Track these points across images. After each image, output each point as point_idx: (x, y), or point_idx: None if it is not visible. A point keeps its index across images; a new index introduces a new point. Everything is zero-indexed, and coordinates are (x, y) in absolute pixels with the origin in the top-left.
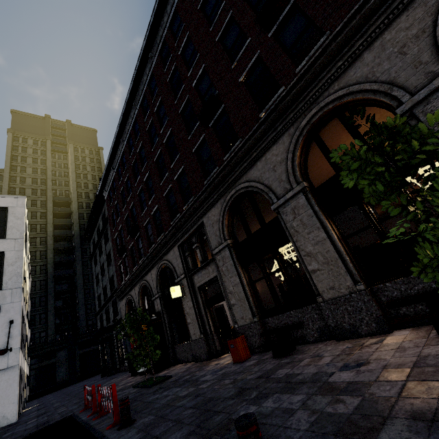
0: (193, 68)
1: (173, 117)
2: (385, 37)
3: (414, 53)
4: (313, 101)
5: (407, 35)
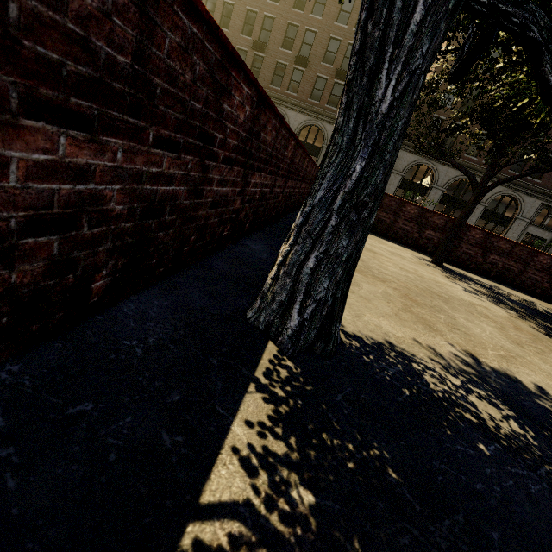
0: (272, 3)
1: (242, 0)
2: (298, 114)
3: (296, 124)
4: (280, 105)
5: (299, 119)
